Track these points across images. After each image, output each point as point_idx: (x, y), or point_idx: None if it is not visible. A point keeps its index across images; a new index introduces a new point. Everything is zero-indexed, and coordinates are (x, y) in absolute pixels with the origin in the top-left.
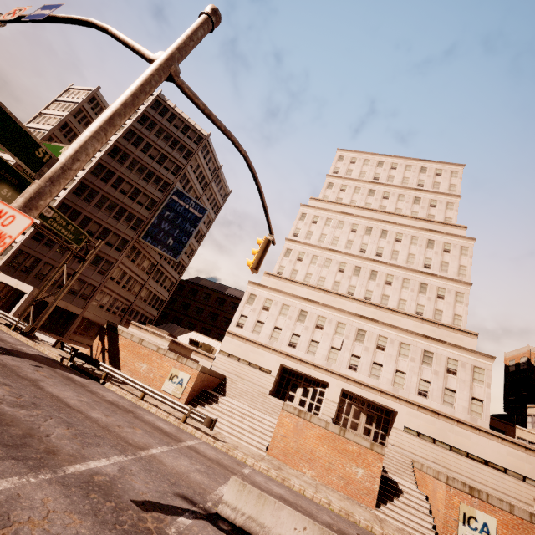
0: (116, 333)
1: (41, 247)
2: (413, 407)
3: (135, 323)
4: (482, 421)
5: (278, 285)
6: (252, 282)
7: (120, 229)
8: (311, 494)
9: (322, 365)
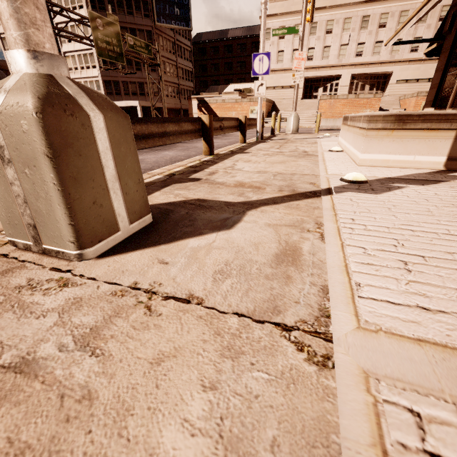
0: (206, 104)
1: (111, 71)
2: (405, 64)
3: (194, 97)
4: None
5: (285, 7)
6: None
7: (139, 23)
8: None
9: (335, 64)
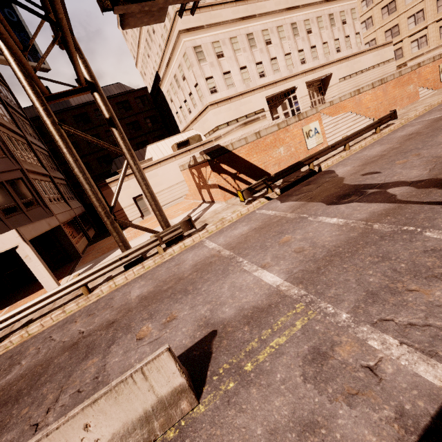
0: (228, 152)
1: None
2: (338, 63)
3: (113, 179)
4: (362, 46)
5: (203, 20)
6: (186, 31)
7: None
8: (440, 100)
9: (288, 75)
